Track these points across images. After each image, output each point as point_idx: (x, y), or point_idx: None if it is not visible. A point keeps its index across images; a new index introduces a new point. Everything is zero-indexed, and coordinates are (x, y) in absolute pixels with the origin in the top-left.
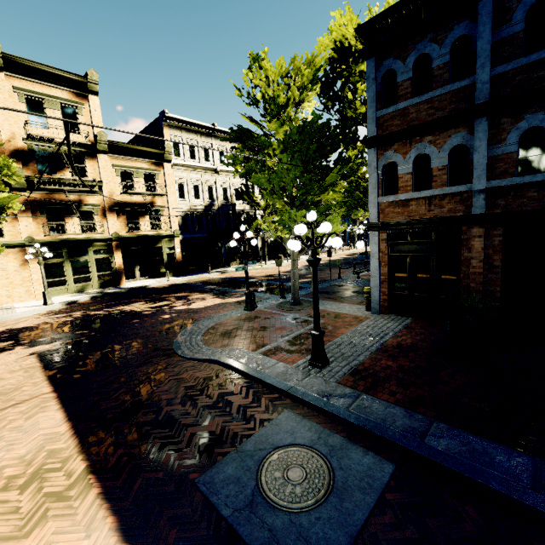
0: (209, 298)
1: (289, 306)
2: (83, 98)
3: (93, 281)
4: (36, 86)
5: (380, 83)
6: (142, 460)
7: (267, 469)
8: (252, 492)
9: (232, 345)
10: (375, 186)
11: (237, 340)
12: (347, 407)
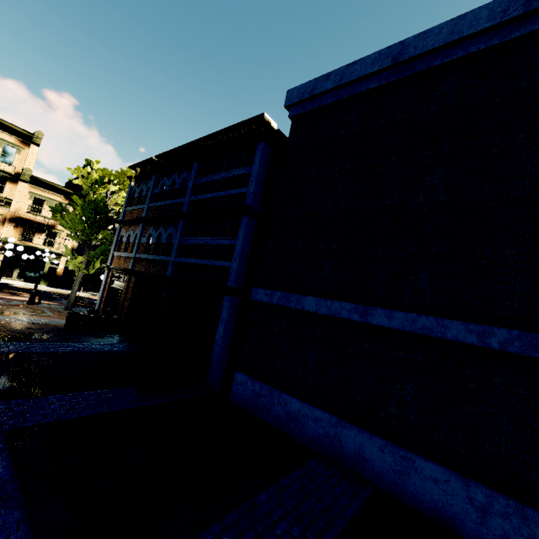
0: None
1: (60, 309)
2: (27, 145)
3: None
4: None
5: (131, 194)
6: None
7: None
8: None
9: None
10: (114, 245)
11: None
12: None
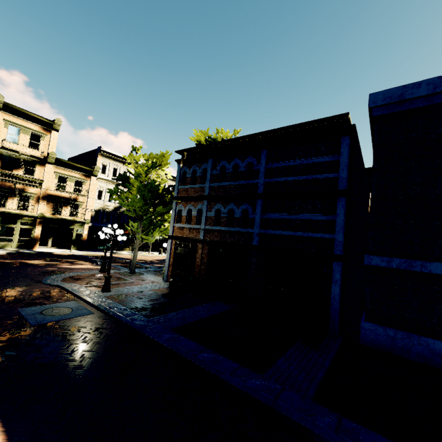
0: (87, 264)
1: (127, 274)
2: (48, 131)
3: (13, 242)
4: (19, 120)
5: (182, 175)
6: (1, 304)
7: (48, 310)
8: (37, 312)
9: (74, 282)
10: (173, 218)
11: (79, 281)
12: (97, 301)
